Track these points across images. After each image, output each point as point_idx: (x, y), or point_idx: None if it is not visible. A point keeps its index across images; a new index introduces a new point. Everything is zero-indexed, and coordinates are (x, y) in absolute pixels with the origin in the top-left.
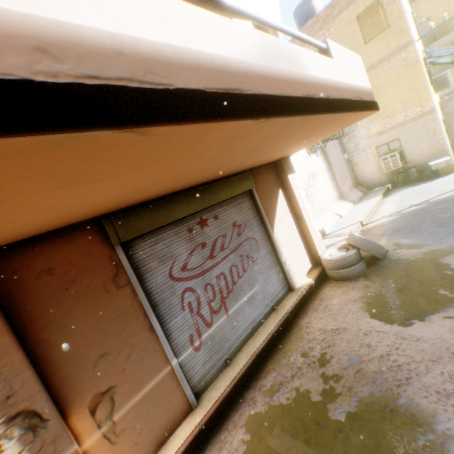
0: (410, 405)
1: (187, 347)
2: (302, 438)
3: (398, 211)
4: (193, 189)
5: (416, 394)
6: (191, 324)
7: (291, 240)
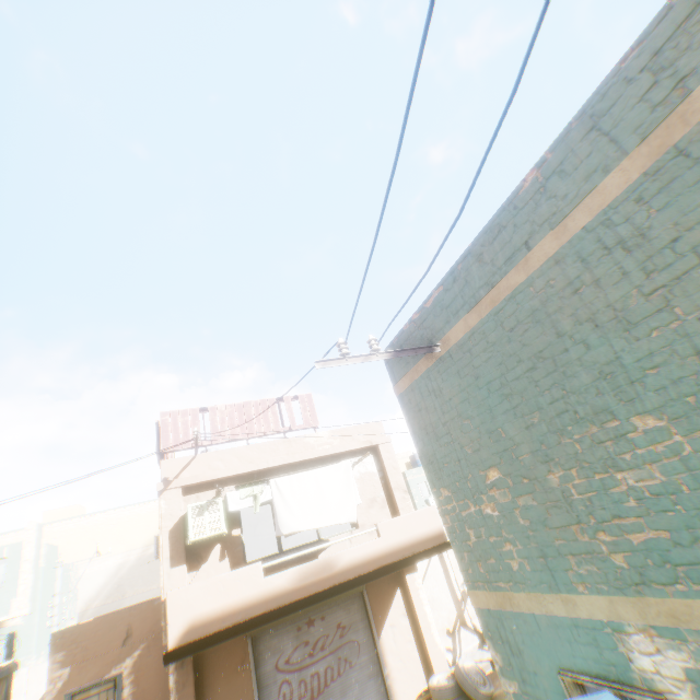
0: None
1: None
2: None
3: None
4: None
5: None
6: None
7: (402, 648)
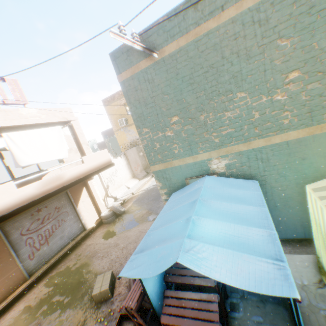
0: (91, 261)
1: (27, 259)
2: (61, 277)
3: (148, 187)
4: None
5: (94, 258)
6: (30, 250)
7: (88, 209)
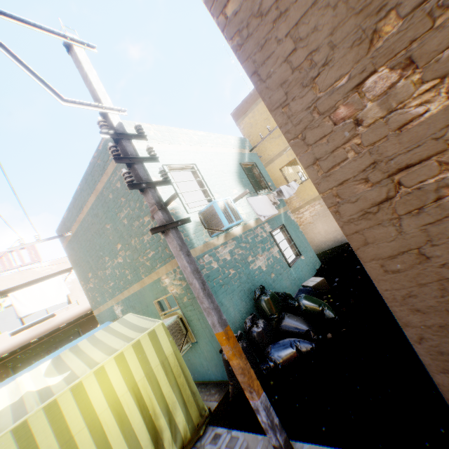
0: None
1: None
2: None
3: None
4: (45, 341)
5: None
6: None
7: None
